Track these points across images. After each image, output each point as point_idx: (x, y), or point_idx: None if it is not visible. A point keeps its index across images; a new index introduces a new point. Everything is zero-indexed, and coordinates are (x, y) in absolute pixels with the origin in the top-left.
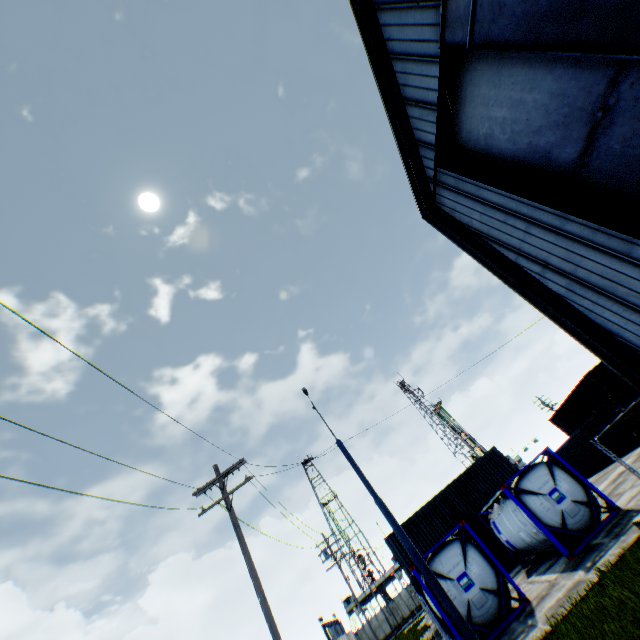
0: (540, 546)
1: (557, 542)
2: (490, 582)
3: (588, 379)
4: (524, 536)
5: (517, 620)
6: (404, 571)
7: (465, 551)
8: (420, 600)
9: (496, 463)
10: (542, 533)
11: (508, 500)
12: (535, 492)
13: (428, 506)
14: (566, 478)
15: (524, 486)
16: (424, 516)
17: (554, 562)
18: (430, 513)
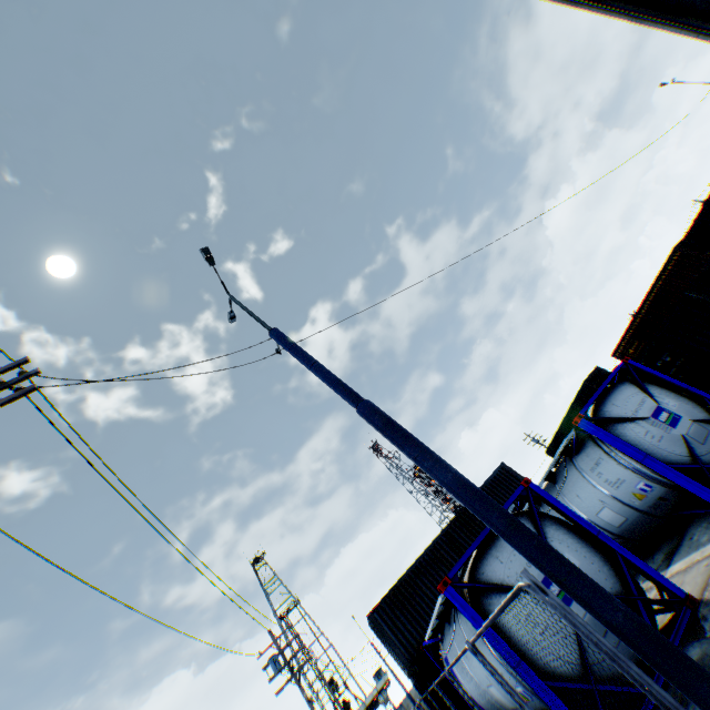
0: (641, 527)
1: (698, 485)
2: (607, 581)
3: (588, 386)
4: (611, 517)
5: (706, 639)
6: (401, 662)
7: (542, 532)
8: (434, 702)
9: (509, 483)
10: (660, 483)
11: (580, 454)
12: (631, 417)
13: (428, 554)
14: (668, 394)
15: (610, 414)
16: (424, 570)
17: (679, 542)
18: (432, 564)
